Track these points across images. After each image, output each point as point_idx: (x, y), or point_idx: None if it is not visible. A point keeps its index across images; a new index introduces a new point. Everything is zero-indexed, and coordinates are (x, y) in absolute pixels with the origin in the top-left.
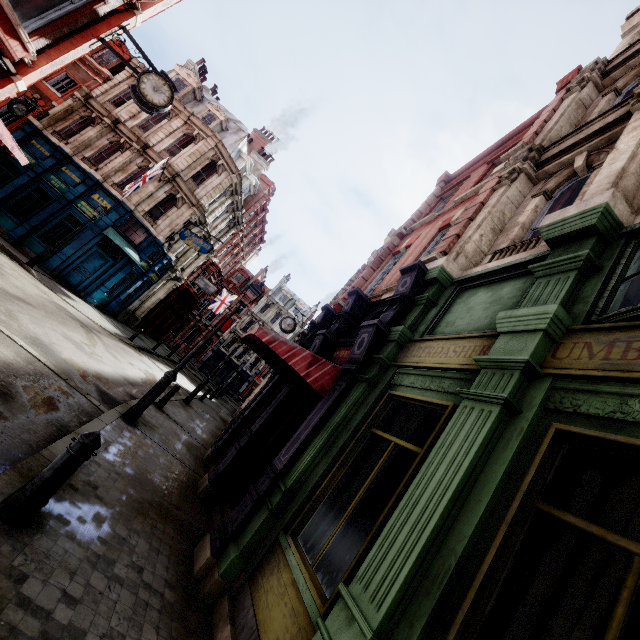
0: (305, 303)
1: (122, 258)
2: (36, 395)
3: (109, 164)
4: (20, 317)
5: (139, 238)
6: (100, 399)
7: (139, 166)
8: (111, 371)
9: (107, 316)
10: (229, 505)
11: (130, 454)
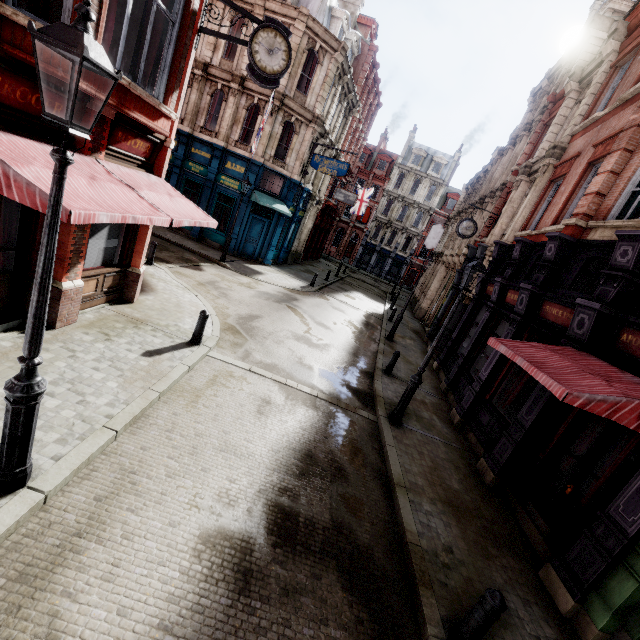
0: (444, 154)
1: (273, 214)
2: (346, 449)
3: (223, 123)
4: (270, 346)
5: (277, 186)
6: (362, 404)
7: (246, 108)
8: (338, 352)
9: (282, 268)
10: (531, 505)
11: (428, 473)
